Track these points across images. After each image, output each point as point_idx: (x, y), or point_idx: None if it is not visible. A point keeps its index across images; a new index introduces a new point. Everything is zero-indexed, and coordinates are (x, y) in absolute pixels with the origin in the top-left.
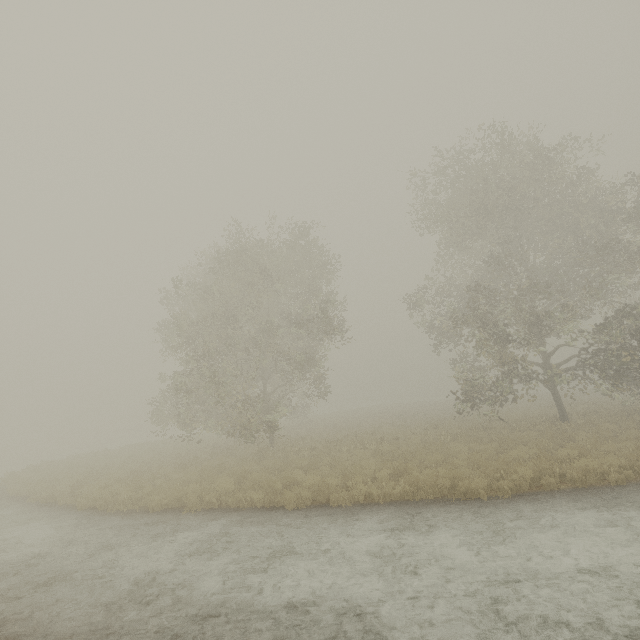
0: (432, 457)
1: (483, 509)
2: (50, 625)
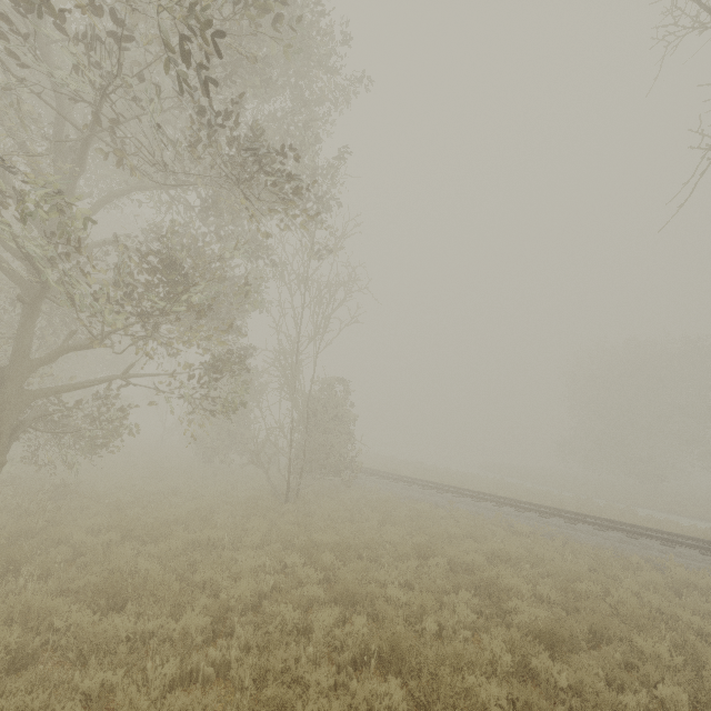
0: None
1: None
2: None
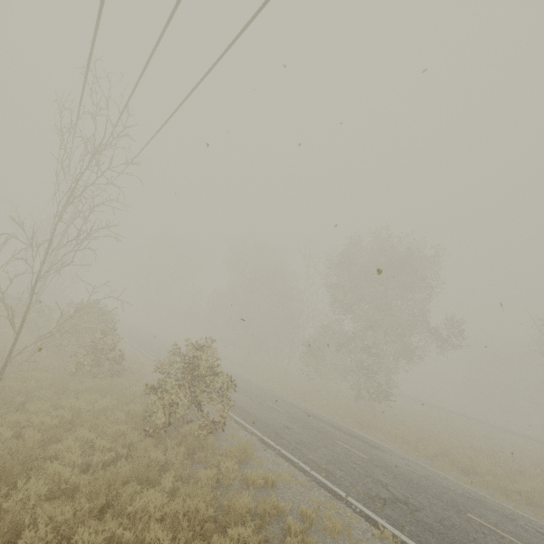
0: None
1: None
2: None
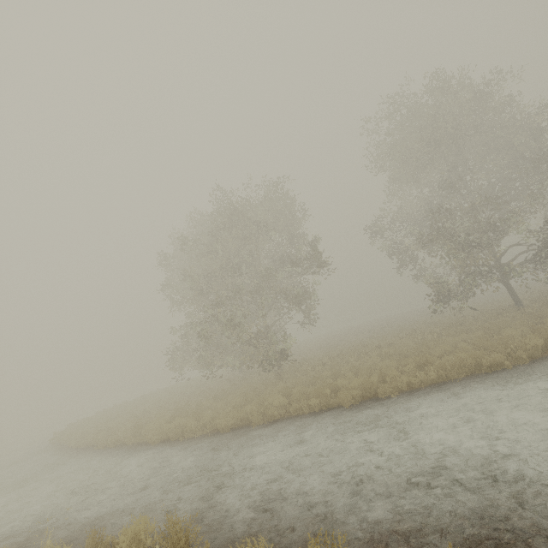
0: (440, 349)
1: (515, 375)
2: (228, 518)
